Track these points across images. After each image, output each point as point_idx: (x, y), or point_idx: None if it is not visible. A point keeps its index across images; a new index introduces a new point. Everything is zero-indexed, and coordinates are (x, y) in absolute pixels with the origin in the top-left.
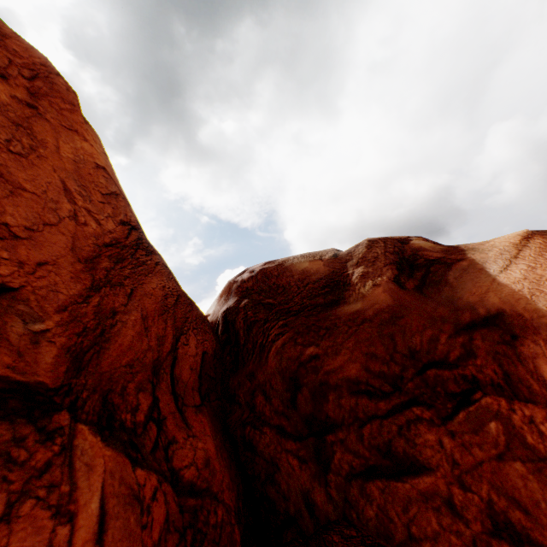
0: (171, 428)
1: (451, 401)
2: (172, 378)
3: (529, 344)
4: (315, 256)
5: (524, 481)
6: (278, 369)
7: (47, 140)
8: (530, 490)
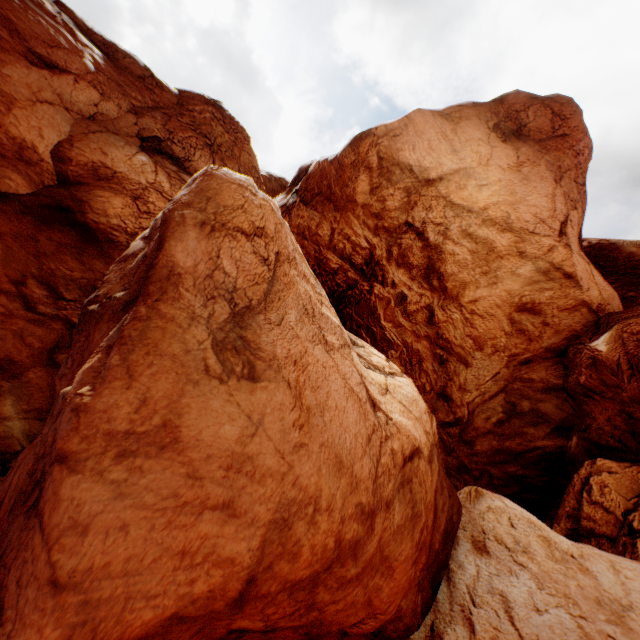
0: None
1: None
2: None
3: None
4: None
5: None
6: None
7: None
8: None
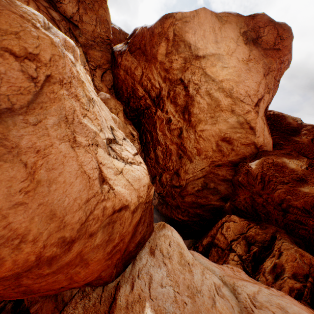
0: None
1: None
2: None
3: None
4: (295, 120)
5: None
6: None
7: None
8: None
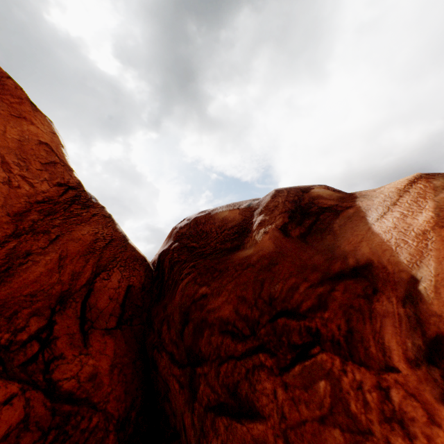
0: (61, 346)
1: (292, 352)
2: (83, 305)
3: (383, 301)
4: (235, 206)
5: None
6: (179, 304)
7: None
8: None
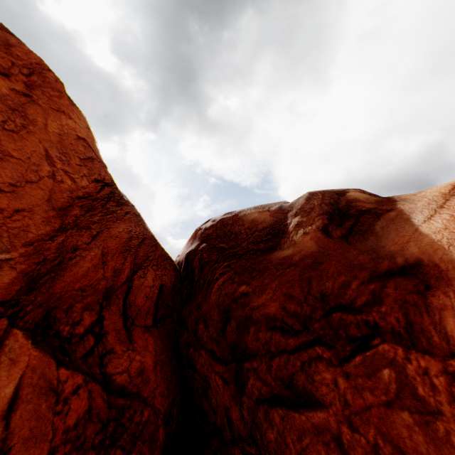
0: (111, 341)
1: (351, 344)
2: (124, 302)
3: (439, 295)
4: (265, 208)
5: (409, 432)
6: (216, 303)
7: (37, 120)
8: (415, 442)
